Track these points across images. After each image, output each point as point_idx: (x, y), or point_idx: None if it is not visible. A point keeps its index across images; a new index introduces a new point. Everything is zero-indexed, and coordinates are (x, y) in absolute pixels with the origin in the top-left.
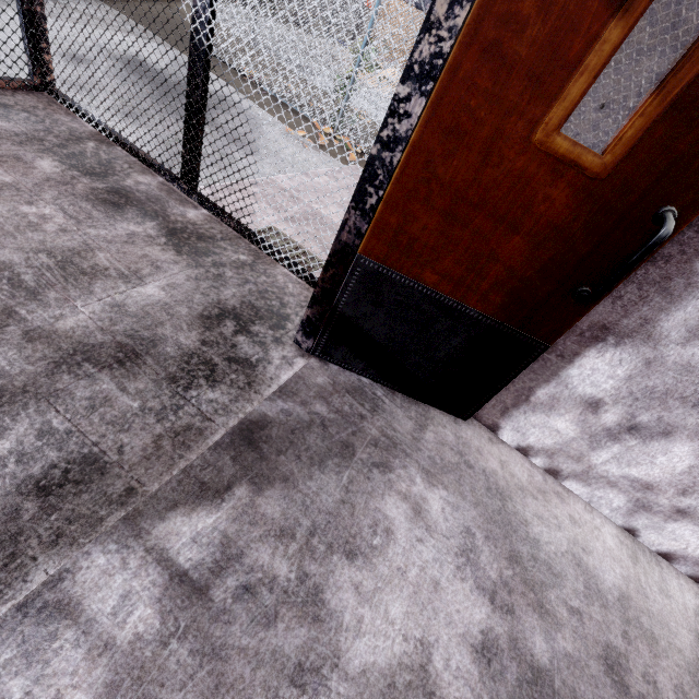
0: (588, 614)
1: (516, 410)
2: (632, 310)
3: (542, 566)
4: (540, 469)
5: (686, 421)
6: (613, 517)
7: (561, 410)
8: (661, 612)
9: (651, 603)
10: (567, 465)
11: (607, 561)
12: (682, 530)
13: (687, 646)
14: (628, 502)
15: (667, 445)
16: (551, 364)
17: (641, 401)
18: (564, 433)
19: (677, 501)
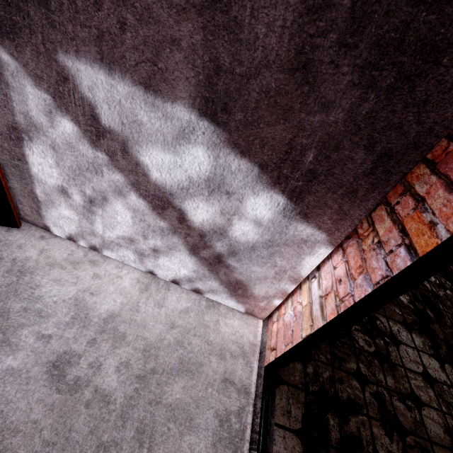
0: (59, 336)
1: (42, 210)
2: (12, 108)
3: (31, 313)
4: (86, 248)
5: (103, 185)
6: (138, 267)
7: (57, 201)
8: (145, 318)
9: (139, 314)
10: (94, 241)
11: (113, 296)
12: (165, 262)
13: (156, 334)
14: (135, 254)
15: (112, 207)
16: (22, 168)
17: (77, 179)
18: (72, 218)
19: (148, 244)
